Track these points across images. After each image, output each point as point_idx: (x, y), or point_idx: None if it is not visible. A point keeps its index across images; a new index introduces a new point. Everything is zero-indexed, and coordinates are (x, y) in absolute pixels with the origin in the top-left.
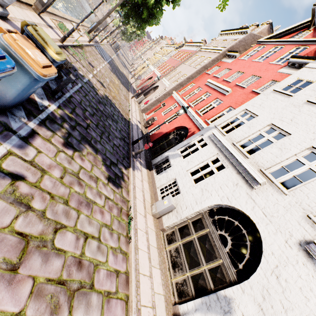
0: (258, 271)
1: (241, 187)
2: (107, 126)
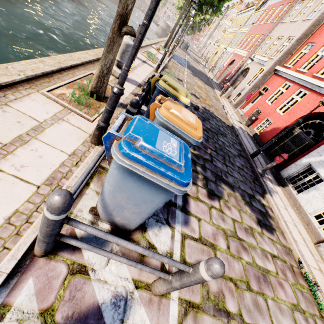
0: None
1: None
2: (222, 146)
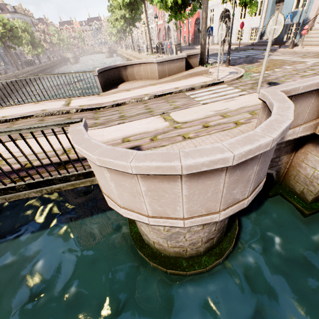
0: (231, 15)
1: (219, 7)
2: None
